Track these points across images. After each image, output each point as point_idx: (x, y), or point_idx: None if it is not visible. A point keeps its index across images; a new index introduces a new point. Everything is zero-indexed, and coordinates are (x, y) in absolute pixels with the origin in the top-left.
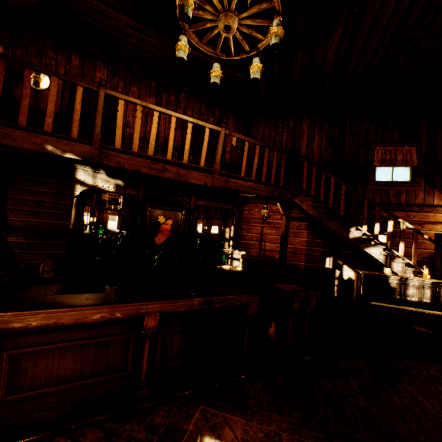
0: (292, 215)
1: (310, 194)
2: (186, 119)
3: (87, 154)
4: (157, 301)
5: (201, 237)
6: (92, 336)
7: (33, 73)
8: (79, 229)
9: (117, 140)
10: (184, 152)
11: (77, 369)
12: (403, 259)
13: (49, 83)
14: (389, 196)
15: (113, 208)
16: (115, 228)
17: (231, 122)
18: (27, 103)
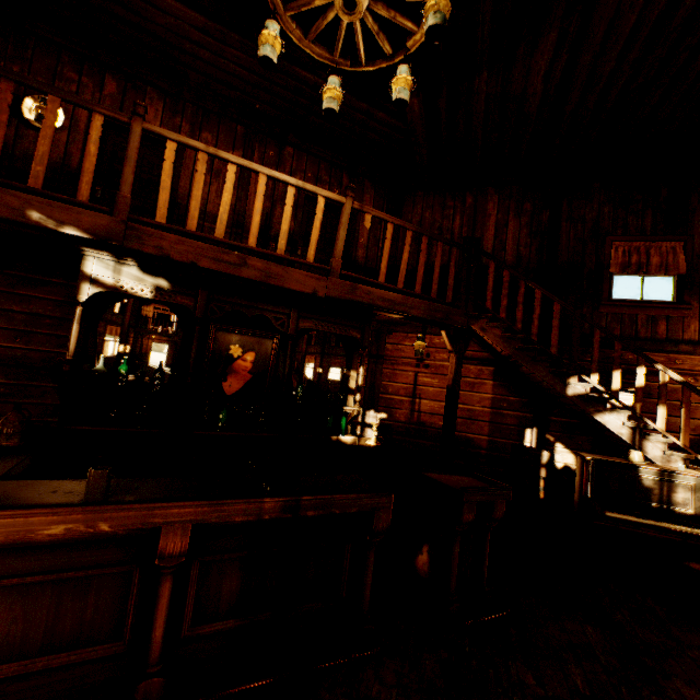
0: (468, 354)
1: (499, 317)
2: (284, 179)
3: (103, 230)
4: (190, 501)
5: (306, 385)
6: (51, 568)
7: (37, 103)
8: (86, 362)
9: (161, 209)
10: (280, 237)
11: (13, 635)
12: (663, 436)
13: (63, 120)
14: (636, 325)
15: (151, 329)
16: (153, 364)
17: (368, 197)
18: (1, 137)
